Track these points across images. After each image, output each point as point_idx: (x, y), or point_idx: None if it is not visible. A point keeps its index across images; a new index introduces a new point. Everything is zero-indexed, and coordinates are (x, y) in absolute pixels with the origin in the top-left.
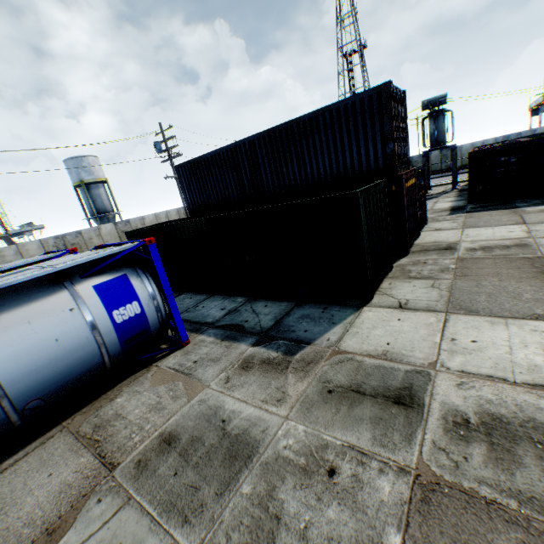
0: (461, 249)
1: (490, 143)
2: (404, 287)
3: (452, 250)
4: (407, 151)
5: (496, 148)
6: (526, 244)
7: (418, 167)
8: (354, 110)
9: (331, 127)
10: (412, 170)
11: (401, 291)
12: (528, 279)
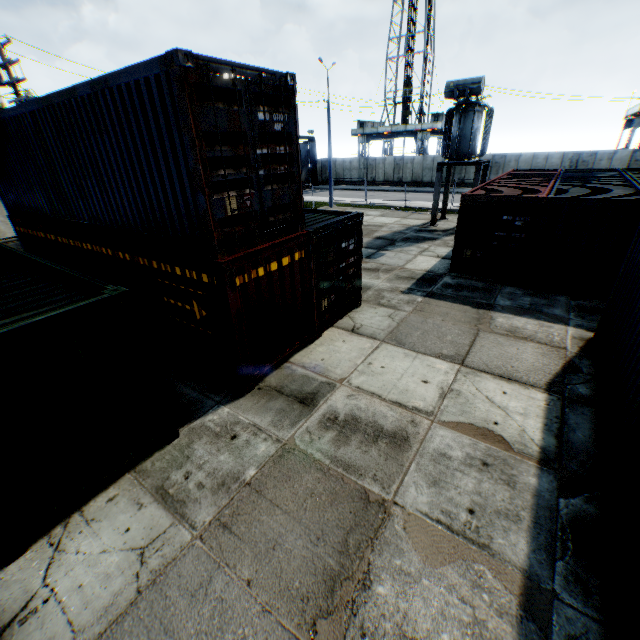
0: (320, 412)
1: (556, 158)
2: (109, 529)
3: (307, 409)
4: (297, 198)
5: (501, 198)
6: (409, 439)
7: (337, 222)
8: (143, 102)
9: (119, 125)
10: (294, 238)
11: (90, 543)
12: (290, 604)
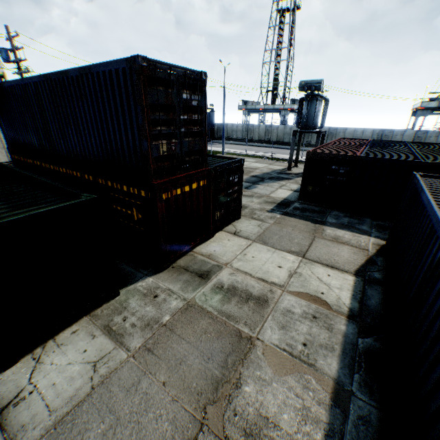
0: (212, 283)
1: (368, 132)
2: (73, 350)
3: (204, 280)
4: (204, 147)
5: (331, 155)
6: (268, 301)
7: (228, 164)
8: (113, 83)
9: (95, 95)
10: (200, 172)
11: (60, 358)
12: (190, 396)
